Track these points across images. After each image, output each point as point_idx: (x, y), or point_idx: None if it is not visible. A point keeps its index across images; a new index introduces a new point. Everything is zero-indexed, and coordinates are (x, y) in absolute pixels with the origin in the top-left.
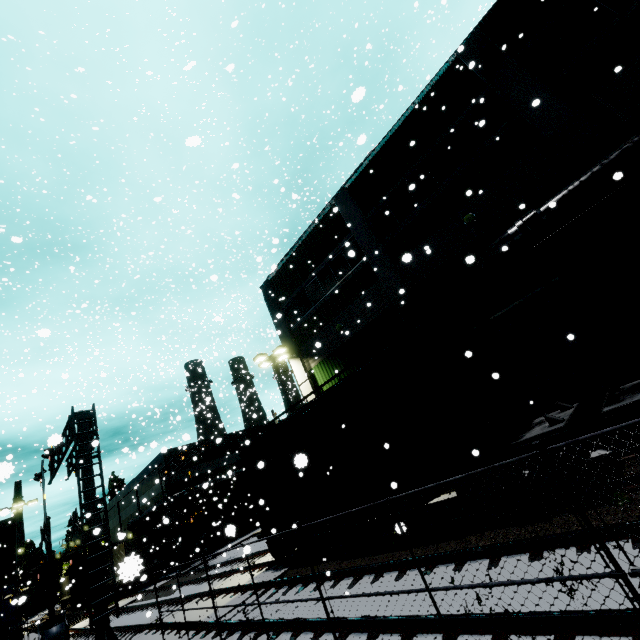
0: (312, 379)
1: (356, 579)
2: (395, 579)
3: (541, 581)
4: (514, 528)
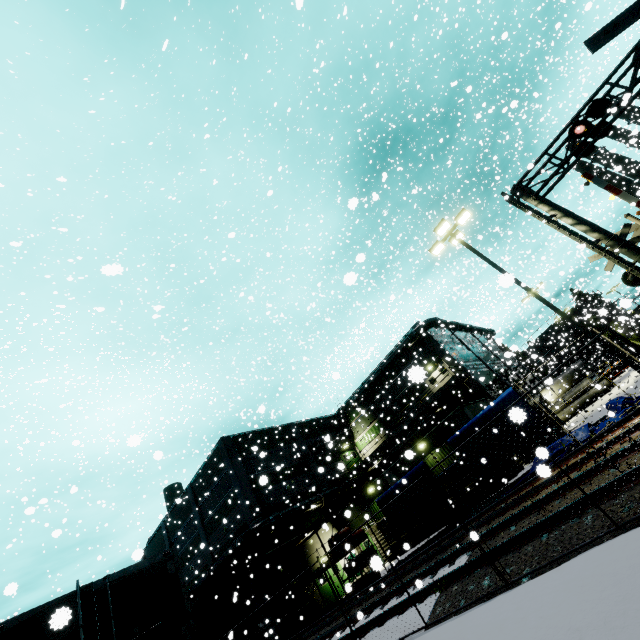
0: None
1: None
2: None
3: None
4: None
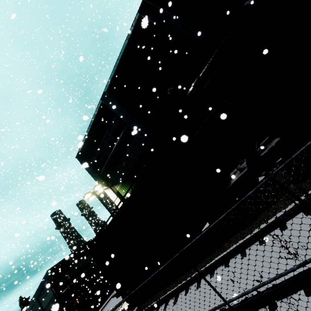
0: (120, 196)
1: (176, 298)
2: (197, 288)
3: (300, 267)
4: (243, 230)
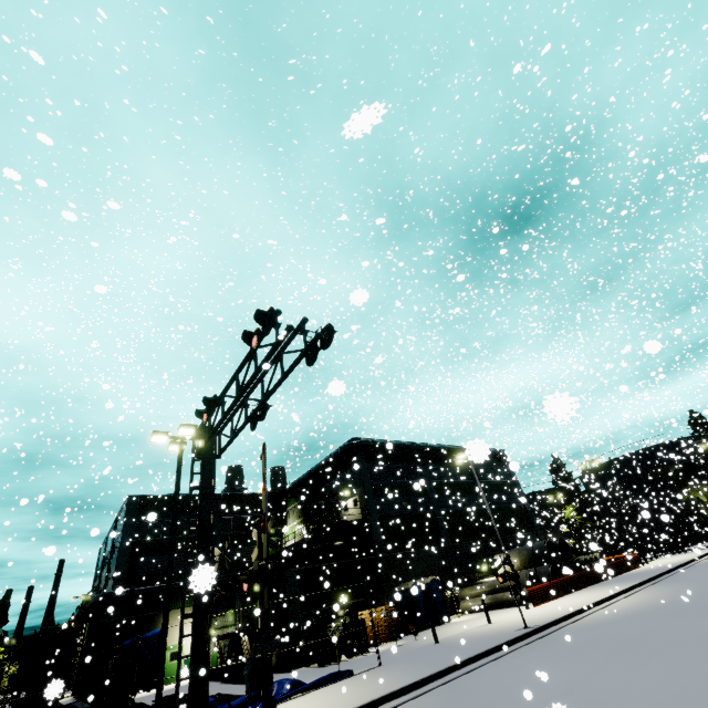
0: None
1: None
2: None
3: None
4: None
